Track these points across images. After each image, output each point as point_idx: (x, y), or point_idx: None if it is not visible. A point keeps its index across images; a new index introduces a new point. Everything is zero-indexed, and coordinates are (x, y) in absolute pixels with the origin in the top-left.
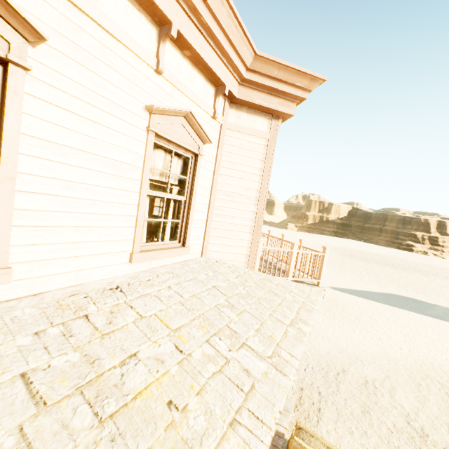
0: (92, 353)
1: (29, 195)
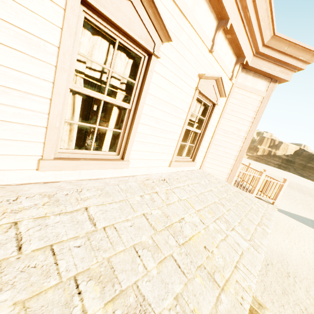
0: (165, 212)
1: (142, 125)
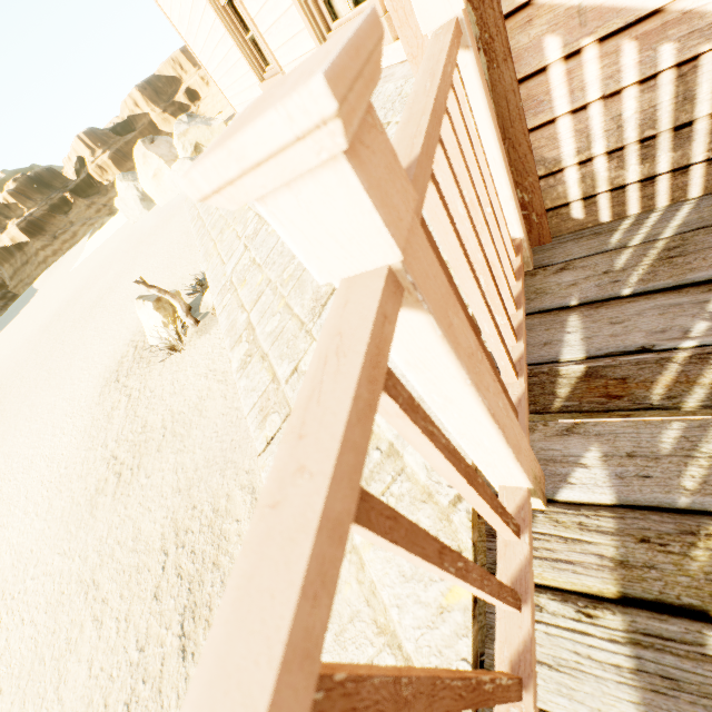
0: None
1: (246, 1)
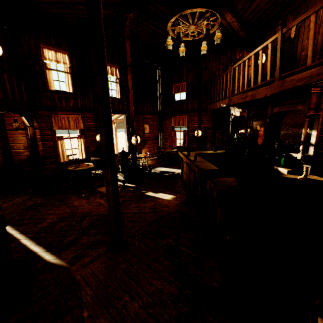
0: None
1: None
